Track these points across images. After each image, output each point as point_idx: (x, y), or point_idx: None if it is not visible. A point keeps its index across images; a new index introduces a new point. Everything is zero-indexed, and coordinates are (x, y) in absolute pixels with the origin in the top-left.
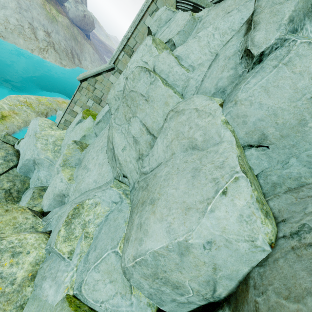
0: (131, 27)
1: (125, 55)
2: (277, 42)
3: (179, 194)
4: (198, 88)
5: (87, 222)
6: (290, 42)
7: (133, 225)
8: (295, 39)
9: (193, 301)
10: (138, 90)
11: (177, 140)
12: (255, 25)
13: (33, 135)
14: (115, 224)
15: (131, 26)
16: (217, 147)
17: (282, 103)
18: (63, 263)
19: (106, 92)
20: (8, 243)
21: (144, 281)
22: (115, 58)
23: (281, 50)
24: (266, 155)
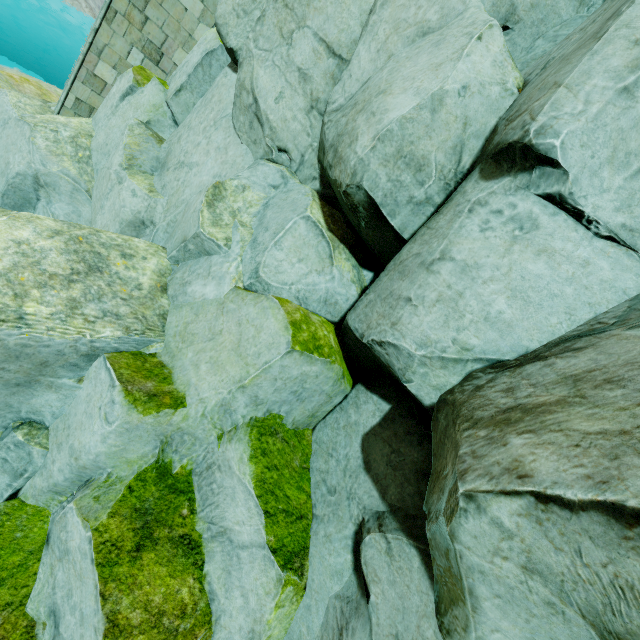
0: None
1: None
2: None
3: (422, 65)
4: None
5: (236, 210)
6: None
7: (356, 127)
8: None
9: (432, 194)
10: None
11: (397, 34)
12: None
13: (18, 120)
14: (290, 201)
15: None
16: (462, 16)
17: None
18: (216, 257)
19: (173, 33)
20: (109, 240)
21: (383, 170)
22: None
23: None
24: (510, 43)
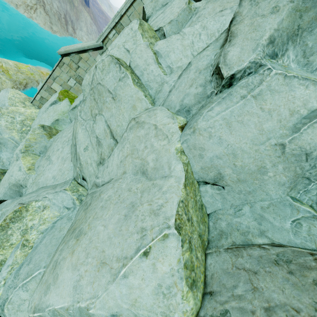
0: (126, 2)
1: (116, 34)
2: (251, 66)
3: (104, 236)
4: (165, 100)
5: (29, 227)
6: (265, 69)
7: (53, 259)
8: (271, 67)
9: None
10: (105, 84)
11: (131, 157)
12: (232, 37)
13: None
14: (59, 236)
15: (126, 1)
16: (163, 182)
17: (244, 143)
18: None
19: None
20: None
21: None
22: (104, 36)
23: (253, 78)
24: (221, 196)
